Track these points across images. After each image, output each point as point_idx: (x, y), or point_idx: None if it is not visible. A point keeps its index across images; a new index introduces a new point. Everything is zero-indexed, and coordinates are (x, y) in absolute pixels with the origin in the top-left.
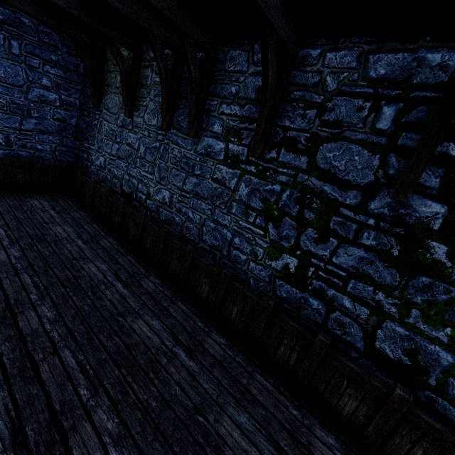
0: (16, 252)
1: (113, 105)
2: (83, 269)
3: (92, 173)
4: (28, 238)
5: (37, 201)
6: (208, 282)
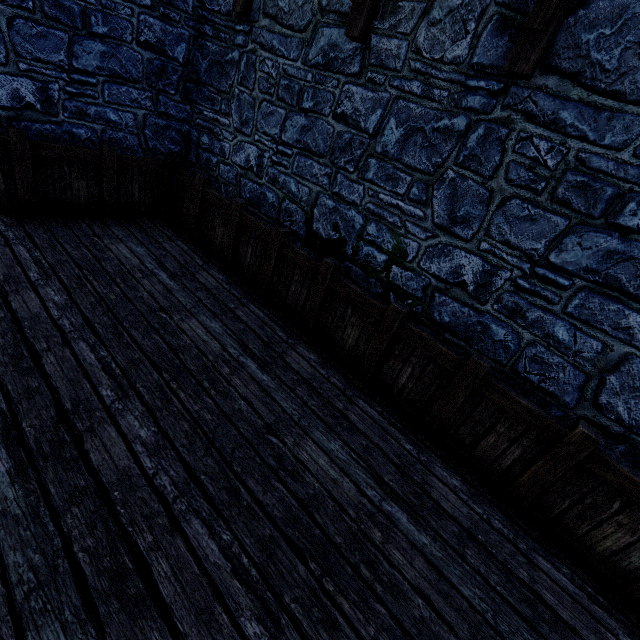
0: (142, 427)
1: (295, 3)
2: (304, 468)
3: (223, 182)
4: (149, 367)
5: (123, 246)
6: (635, 528)
